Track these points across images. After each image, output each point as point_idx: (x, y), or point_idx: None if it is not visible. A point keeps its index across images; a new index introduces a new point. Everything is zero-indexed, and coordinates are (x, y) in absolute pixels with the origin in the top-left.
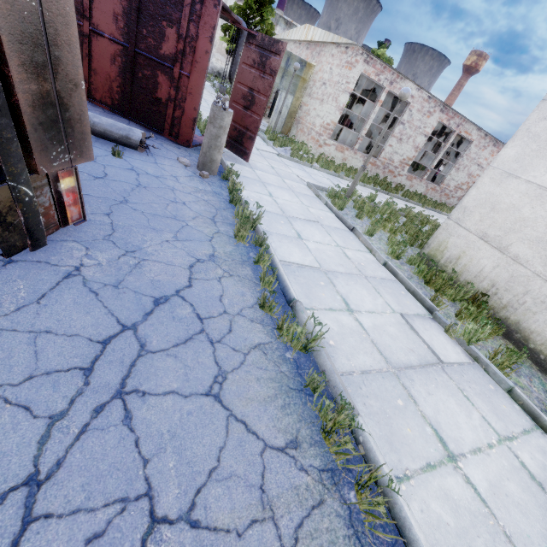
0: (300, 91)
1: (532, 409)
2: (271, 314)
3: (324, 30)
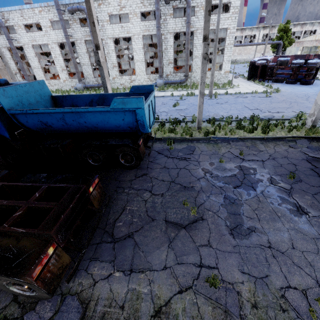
0: None
1: None
2: None
3: None
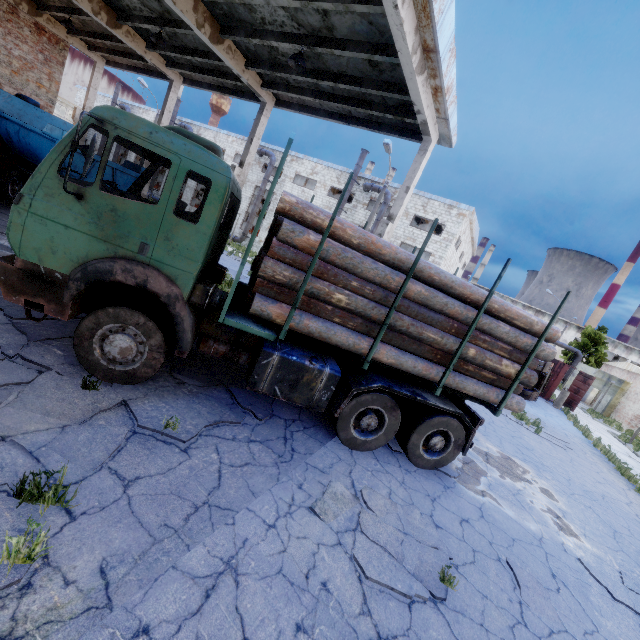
0: (619, 395)
1: None
2: (576, 427)
3: (638, 368)
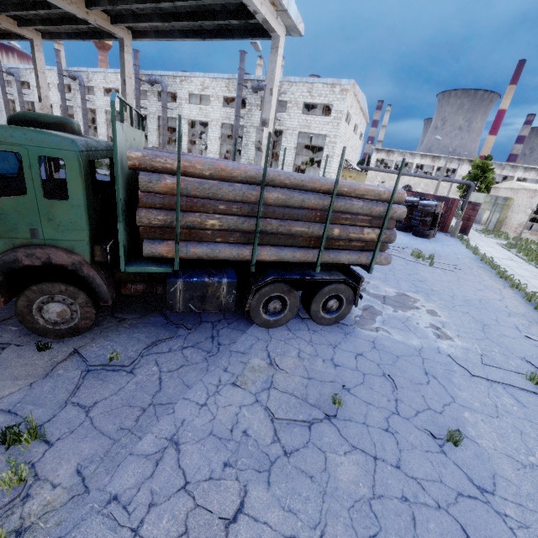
0: (505, 210)
1: (537, 267)
2: (468, 249)
3: (518, 183)
